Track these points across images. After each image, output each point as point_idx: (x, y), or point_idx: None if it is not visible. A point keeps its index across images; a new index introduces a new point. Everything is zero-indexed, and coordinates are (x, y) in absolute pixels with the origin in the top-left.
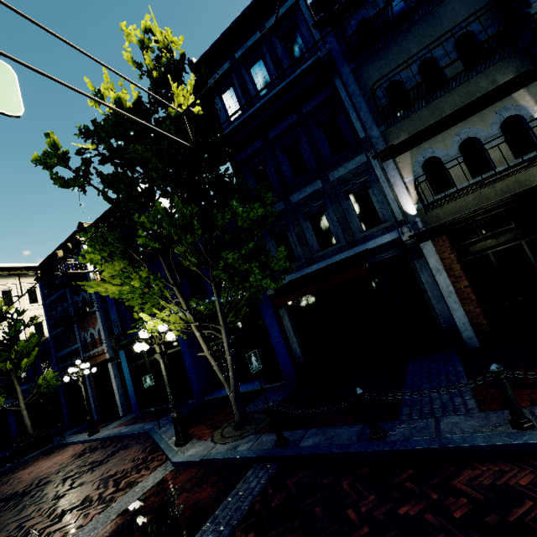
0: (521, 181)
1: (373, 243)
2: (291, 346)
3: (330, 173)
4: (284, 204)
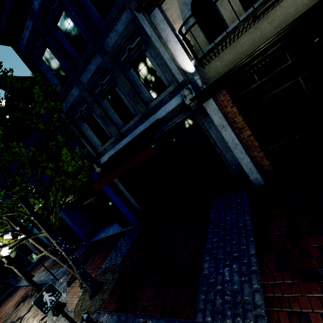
0: (298, 1)
1: (163, 111)
2: (130, 202)
3: (103, 42)
4: (77, 88)
